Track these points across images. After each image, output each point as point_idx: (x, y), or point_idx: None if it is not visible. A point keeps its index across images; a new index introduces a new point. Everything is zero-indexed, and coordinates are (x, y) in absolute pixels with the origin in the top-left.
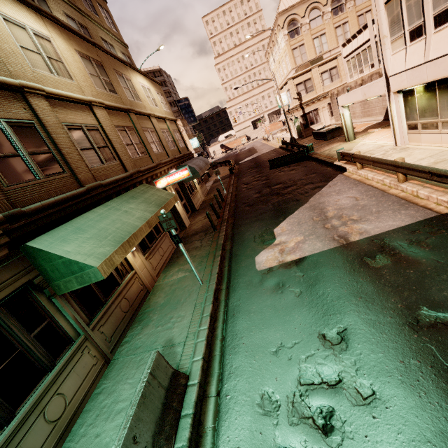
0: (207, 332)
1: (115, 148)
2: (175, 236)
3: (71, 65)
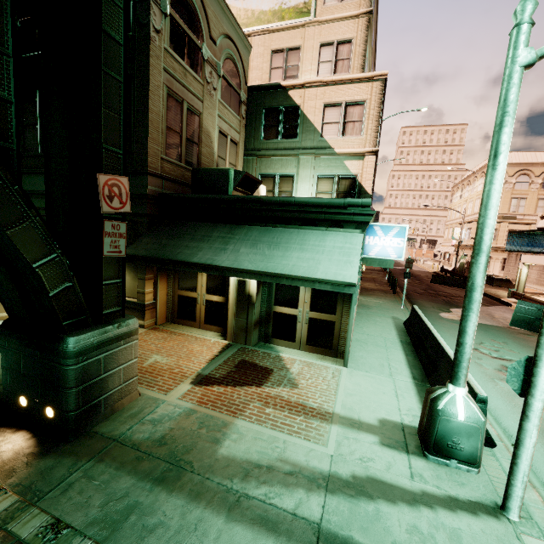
0: None
1: None
2: (407, 273)
3: None
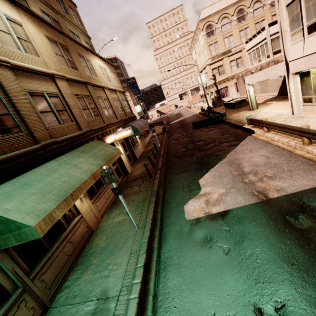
0: (140, 288)
1: (72, 112)
2: (115, 188)
3: (39, 45)
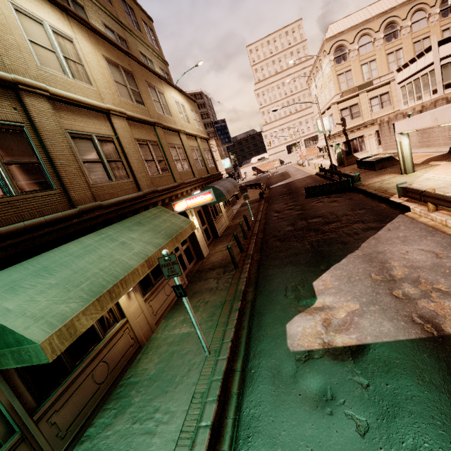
0: None
1: (130, 163)
2: (178, 286)
3: (93, 69)
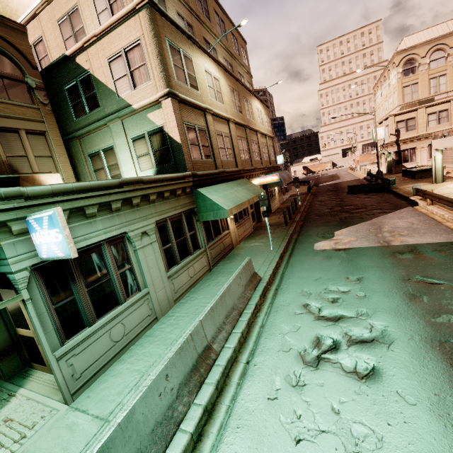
0: (274, 267)
1: (235, 151)
2: (265, 211)
3: (224, 95)
